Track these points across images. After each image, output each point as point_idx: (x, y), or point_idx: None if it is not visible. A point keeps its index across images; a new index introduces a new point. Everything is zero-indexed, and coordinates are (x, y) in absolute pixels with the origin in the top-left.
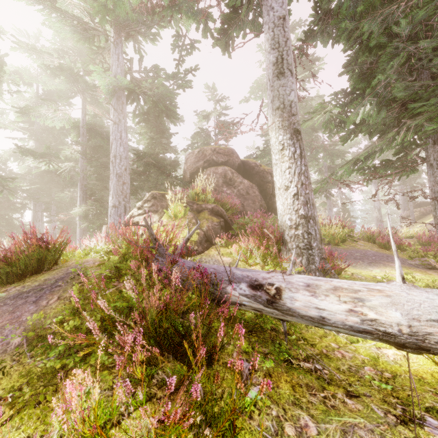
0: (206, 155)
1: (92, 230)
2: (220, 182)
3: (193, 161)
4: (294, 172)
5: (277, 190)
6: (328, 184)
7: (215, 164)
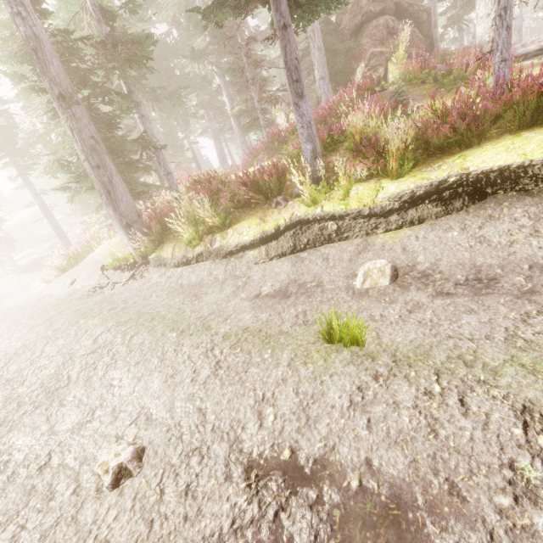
0: (362, 7)
1: (246, 129)
2: (384, 35)
3: (349, 19)
4: (494, 2)
5: (479, 20)
6: (463, 9)
7: (373, 16)
